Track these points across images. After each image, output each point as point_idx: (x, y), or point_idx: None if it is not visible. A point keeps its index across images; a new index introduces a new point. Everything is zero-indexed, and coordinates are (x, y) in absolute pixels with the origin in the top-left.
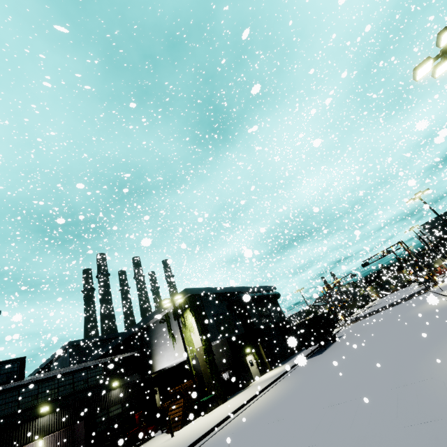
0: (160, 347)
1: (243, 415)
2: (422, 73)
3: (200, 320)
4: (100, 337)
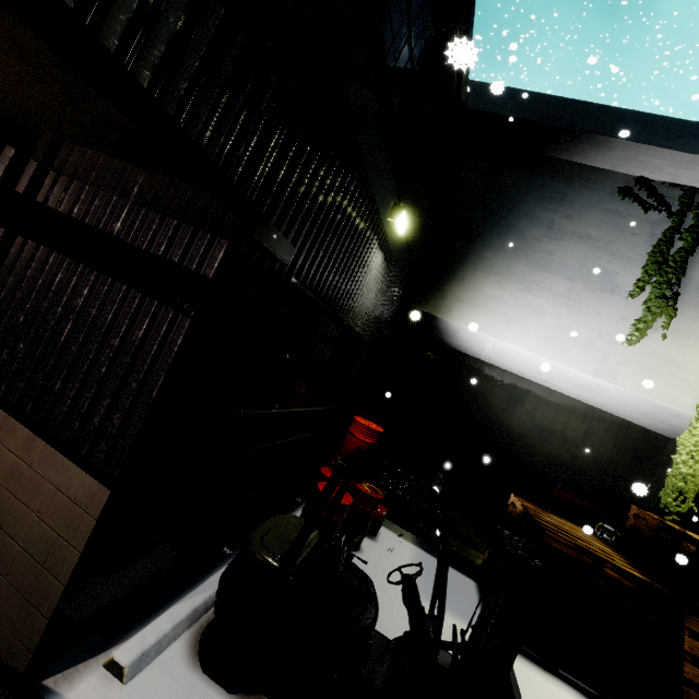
0: (542, 270)
1: None
2: None
3: None
4: None
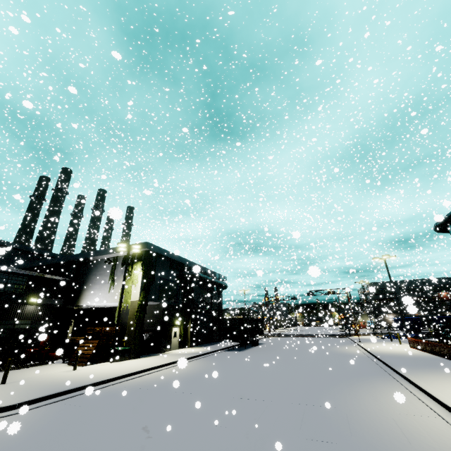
0: (95, 285)
1: (152, 376)
2: None
3: (146, 277)
4: (33, 249)
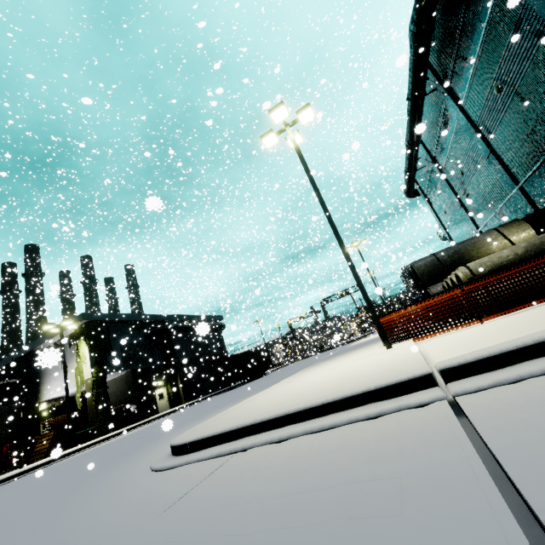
0: (50, 375)
1: (93, 448)
2: (270, 143)
3: (96, 350)
4: None
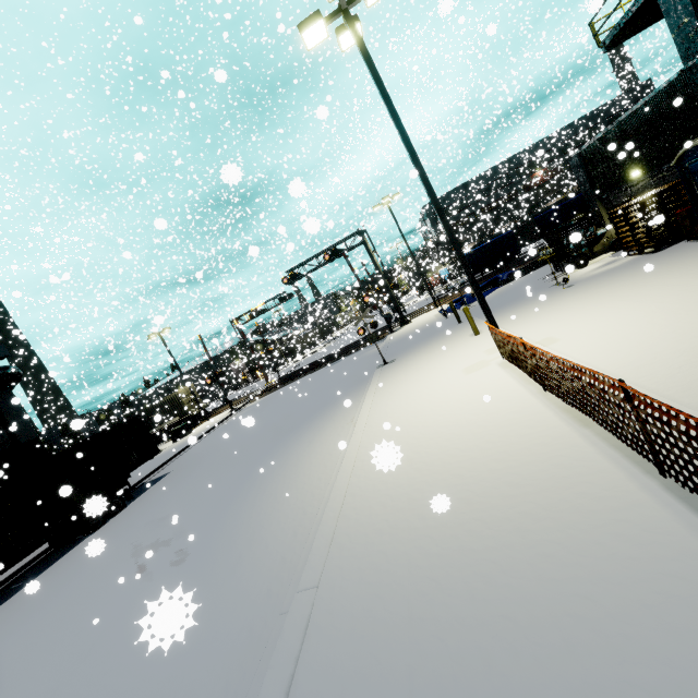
0: None
1: None
2: None
3: None
4: None
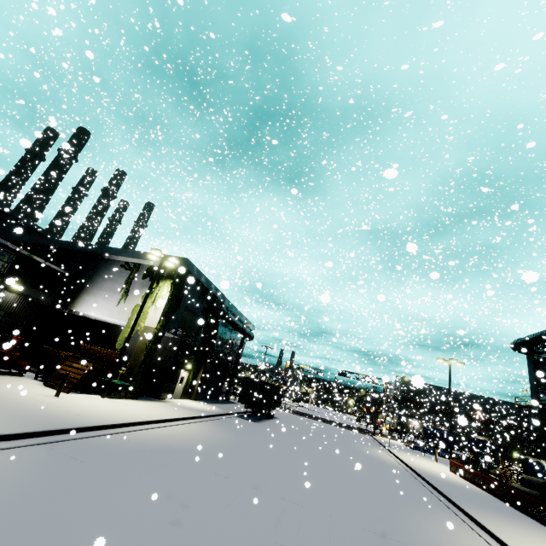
0: (100, 290)
1: (161, 434)
2: None
3: (173, 302)
4: (22, 218)
